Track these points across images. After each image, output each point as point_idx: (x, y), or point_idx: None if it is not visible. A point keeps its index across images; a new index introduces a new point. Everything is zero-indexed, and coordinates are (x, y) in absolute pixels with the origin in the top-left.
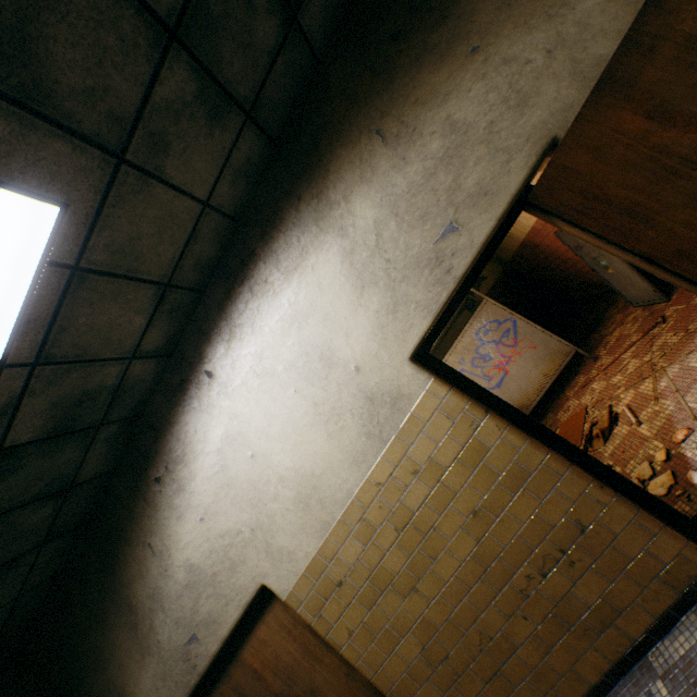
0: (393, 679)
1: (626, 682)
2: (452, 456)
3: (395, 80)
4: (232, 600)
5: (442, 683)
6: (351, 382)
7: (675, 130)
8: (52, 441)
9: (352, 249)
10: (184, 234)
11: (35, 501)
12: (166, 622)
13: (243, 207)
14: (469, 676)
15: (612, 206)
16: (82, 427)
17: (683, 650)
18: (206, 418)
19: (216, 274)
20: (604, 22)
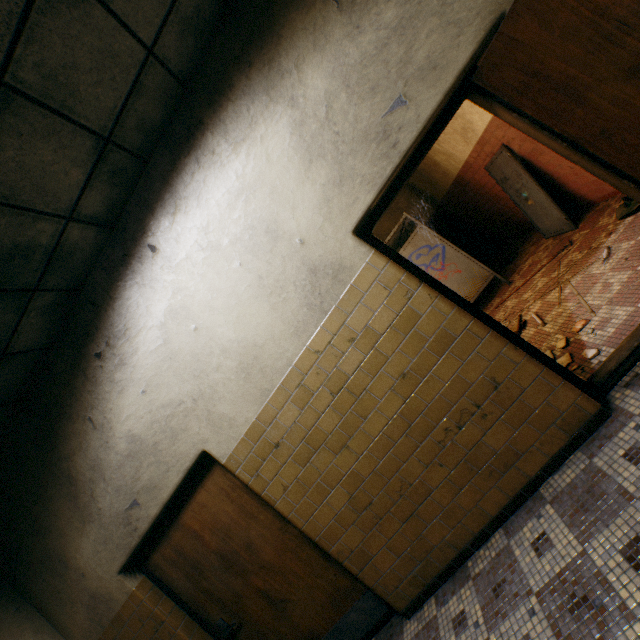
0: (322, 526)
1: (521, 512)
2: (387, 324)
3: None
4: (173, 466)
5: (365, 526)
6: (295, 255)
7: None
8: None
9: (302, 121)
10: (126, 82)
11: None
12: (107, 491)
13: (191, 71)
14: (390, 518)
15: (550, 83)
16: (14, 287)
17: (569, 479)
18: (149, 293)
19: (161, 144)
20: None
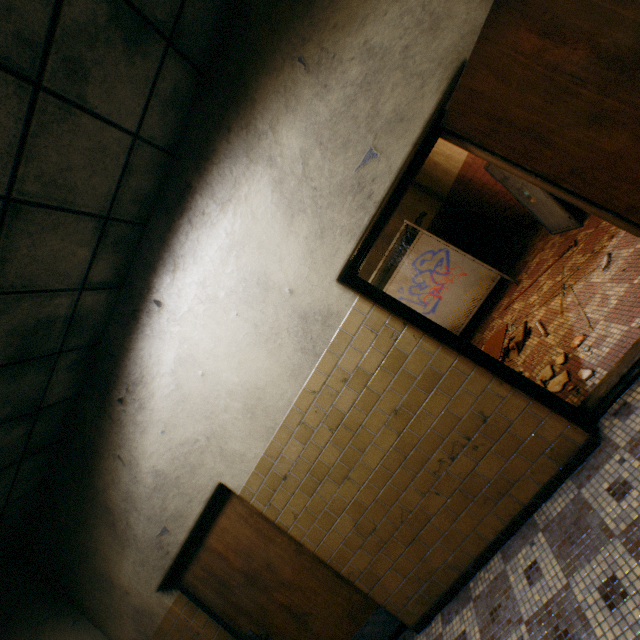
0: (332, 549)
1: (516, 537)
2: (376, 365)
3: (315, 3)
4: (195, 497)
5: (372, 549)
6: (286, 304)
7: (565, 47)
8: (14, 367)
9: (281, 179)
10: (117, 167)
11: (6, 422)
12: (139, 519)
13: (176, 140)
14: (393, 543)
15: (515, 128)
16: (41, 354)
17: (560, 508)
18: (159, 344)
19: (156, 208)
20: None
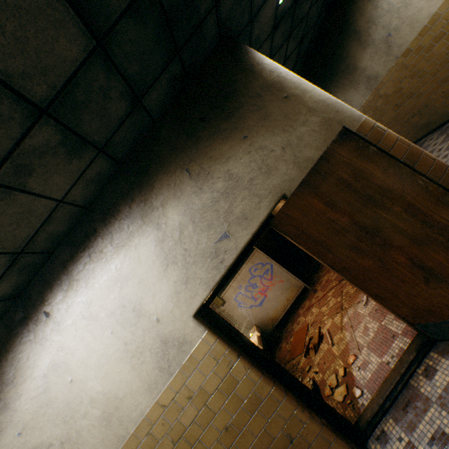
0: None
1: None
2: (215, 386)
3: (200, 142)
4: None
5: None
6: (152, 329)
7: (338, 214)
8: None
9: (163, 239)
10: (40, 220)
11: None
12: None
13: (92, 199)
14: None
15: (312, 238)
16: None
17: None
18: (38, 348)
19: (65, 241)
20: (310, 140)
